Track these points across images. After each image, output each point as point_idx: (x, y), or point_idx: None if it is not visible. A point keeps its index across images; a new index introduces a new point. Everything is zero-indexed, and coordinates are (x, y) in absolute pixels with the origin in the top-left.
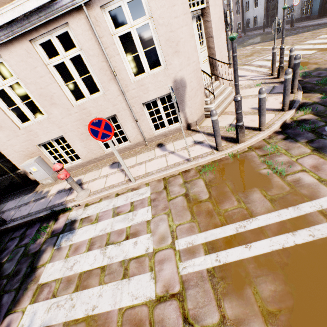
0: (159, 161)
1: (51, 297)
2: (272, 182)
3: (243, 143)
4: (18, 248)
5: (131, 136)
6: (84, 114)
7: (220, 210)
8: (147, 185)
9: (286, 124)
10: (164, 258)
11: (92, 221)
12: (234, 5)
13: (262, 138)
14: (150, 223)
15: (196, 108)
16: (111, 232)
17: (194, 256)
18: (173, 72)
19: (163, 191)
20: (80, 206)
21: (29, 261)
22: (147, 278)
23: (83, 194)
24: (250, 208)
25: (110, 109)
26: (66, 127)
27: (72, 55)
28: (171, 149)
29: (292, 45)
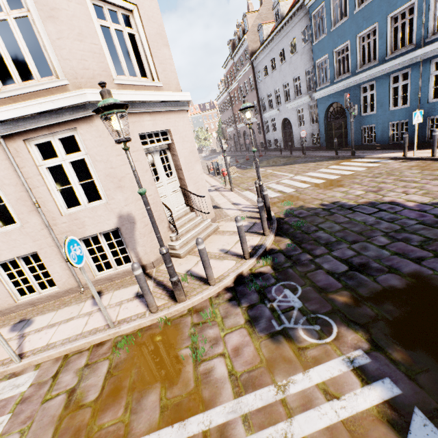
0: (78, 322)
1: None
2: (182, 372)
3: (183, 303)
4: None
5: (60, 279)
6: None
7: (95, 427)
8: (36, 368)
9: (242, 277)
10: None
11: None
12: (256, 126)
13: (209, 296)
14: None
15: (155, 245)
16: None
17: None
18: (117, 207)
19: (48, 382)
20: None
21: None
22: None
23: None
24: (132, 424)
25: (29, 244)
26: None
27: None
28: (104, 304)
29: (295, 175)
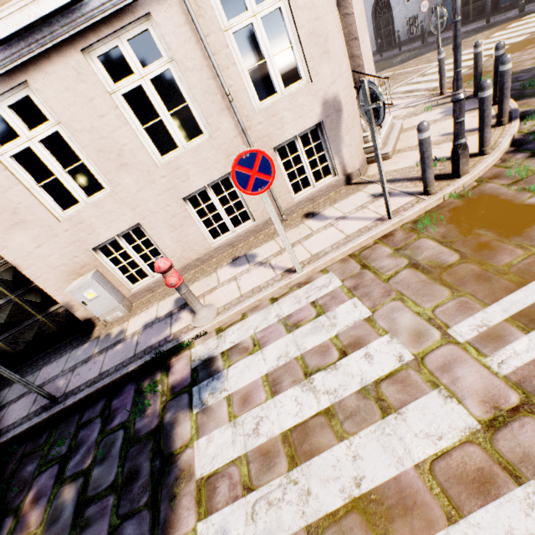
0: (326, 234)
1: (244, 493)
2: None
3: (467, 176)
4: (109, 435)
5: (257, 208)
6: (177, 179)
7: (500, 267)
8: (325, 272)
9: (517, 140)
10: (448, 361)
11: (248, 350)
12: None
13: (492, 164)
14: (374, 320)
15: (356, 147)
16: (302, 355)
17: (507, 341)
18: (321, 88)
19: (365, 272)
20: (207, 334)
21: (148, 448)
22: (437, 401)
23: (206, 314)
24: None
25: (222, 163)
26: (146, 207)
27: (156, 73)
28: (337, 215)
29: None
